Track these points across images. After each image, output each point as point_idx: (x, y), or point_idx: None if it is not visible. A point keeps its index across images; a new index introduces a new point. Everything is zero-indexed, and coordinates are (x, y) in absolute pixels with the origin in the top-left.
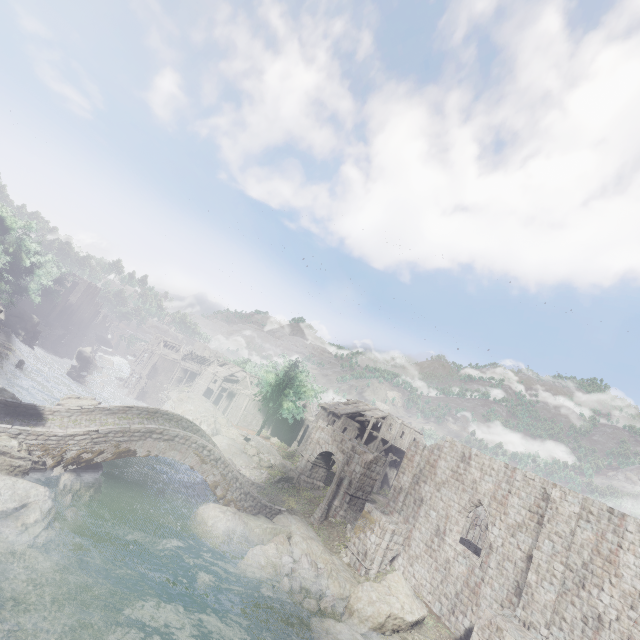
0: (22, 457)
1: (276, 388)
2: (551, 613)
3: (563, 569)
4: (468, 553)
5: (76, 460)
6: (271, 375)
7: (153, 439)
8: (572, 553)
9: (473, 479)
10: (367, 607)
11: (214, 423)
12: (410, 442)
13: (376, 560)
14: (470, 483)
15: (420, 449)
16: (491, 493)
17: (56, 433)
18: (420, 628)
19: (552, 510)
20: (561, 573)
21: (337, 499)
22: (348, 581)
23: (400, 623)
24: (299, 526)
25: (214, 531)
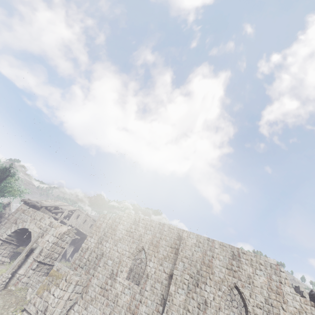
0: None
1: None
2: (183, 309)
3: (189, 277)
4: (132, 285)
5: None
6: None
7: None
8: (192, 267)
9: (140, 234)
10: None
11: None
12: (100, 215)
13: (55, 313)
14: (138, 237)
15: (107, 219)
16: (150, 241)
17: None
18: None
19: (183, 244)
20: (188, 280)
21: (23, 268)
22: None
23: None
24: None
25: None
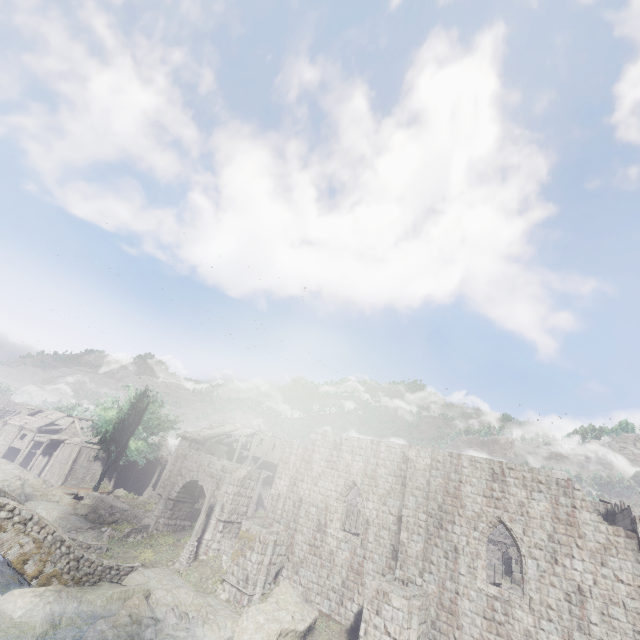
0: None
1: (119, 425)
2: (422, 561)
3: (426, 517)
4: (349, 536)
5: None
6: (112, 411)
7: None
8: (430, 501)
9: (346, 463)
10: (255, 635)
11: (21, 487)
12: (284, 444)
13: (259, 581)
14: (344, 467)
15: (295, 448)
16: (363, 471)
17: None
18: (313, 635)
19: (411, 469)
20: (425, 521)
21: (208, 531)
22: (229, 618)
23: (292, 637)
24: (161, 578)
25: (22, 628)
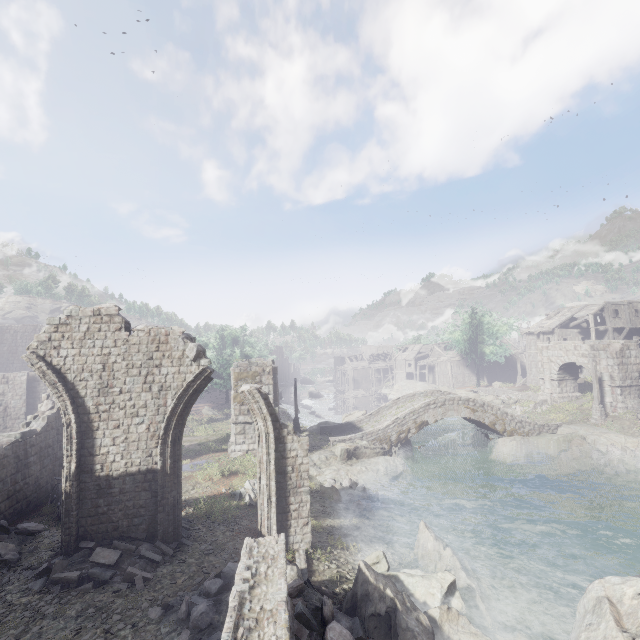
0: (374, 447)
1: (470, 341)
2: None
3: None
4: None
5: (398, 440)
6: (457, 333)
7: (432, 409)
8: None
9: None
10: None
11: None
12: None
13: None
14: None
15: None
16: None
17: (379, 428)
18: None
19: None
20: None
21: (606, 396)
22: None
23: None
24: (585, 429)
25: (517, 454)
